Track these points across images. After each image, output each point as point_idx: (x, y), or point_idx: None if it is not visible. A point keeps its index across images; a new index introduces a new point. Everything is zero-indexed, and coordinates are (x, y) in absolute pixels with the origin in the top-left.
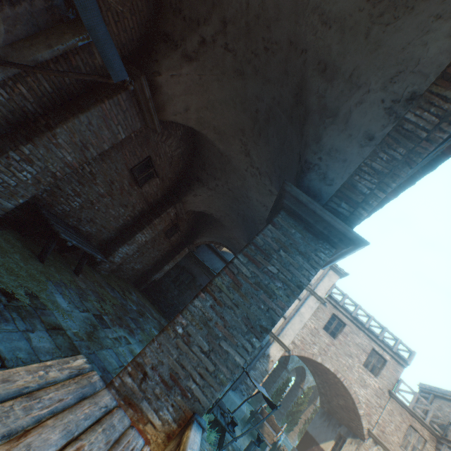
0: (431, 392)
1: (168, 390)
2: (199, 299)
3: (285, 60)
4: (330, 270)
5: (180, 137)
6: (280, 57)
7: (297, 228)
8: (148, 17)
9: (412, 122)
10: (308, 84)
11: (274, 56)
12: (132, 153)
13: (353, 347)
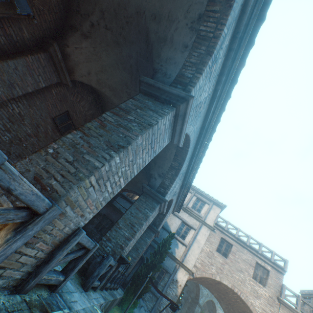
0: (310, 295)
1: None
2: (72, 134)
3: (137, 25)
4: (213, 205)
5: (91, 101)
6: (135, 24)
7: (150, 100)
8: (61, 17)
9: (204, 31)
10: (149, 29)
11: (132, 25)
12: (53, 106)
13: (241, 262)
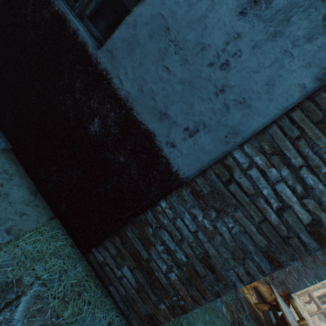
0: None
1: (280, 284)
2: (296, 262)
3: None
4: None
5: None
6: None
7: None
8: None
9: None
10: None
11: None
12: None
13: None
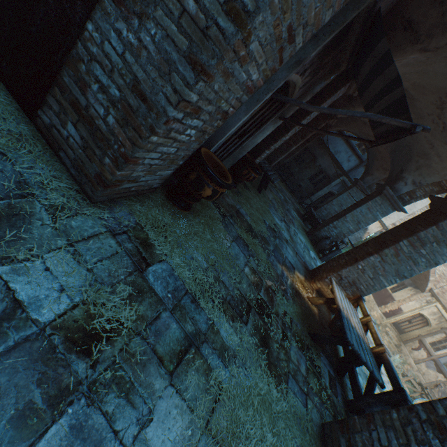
0: None
1: (350, 285)
2: (373, 257)
3: None
4: None
5: None
6: None
7: None
8: (396, 2)
9: None
10: None
11: None
12: None
13: None
